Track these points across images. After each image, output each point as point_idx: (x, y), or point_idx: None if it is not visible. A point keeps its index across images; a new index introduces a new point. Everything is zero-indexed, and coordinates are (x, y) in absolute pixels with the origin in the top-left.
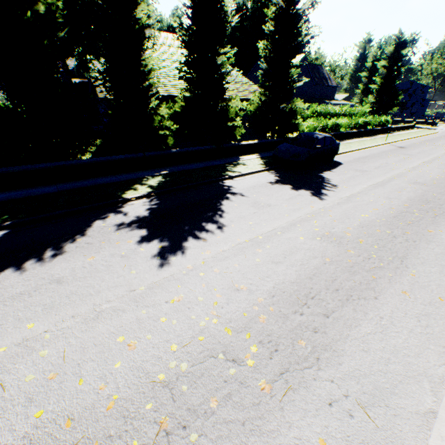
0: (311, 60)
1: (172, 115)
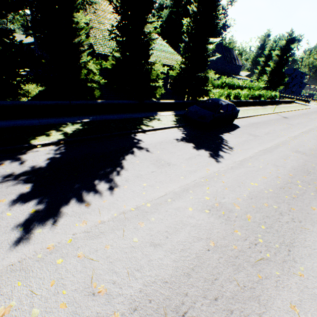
0: (226, 44)
1: (99, 70)
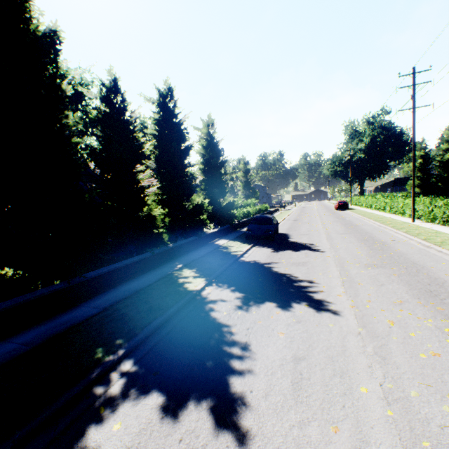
0: None
1: (164, 214)
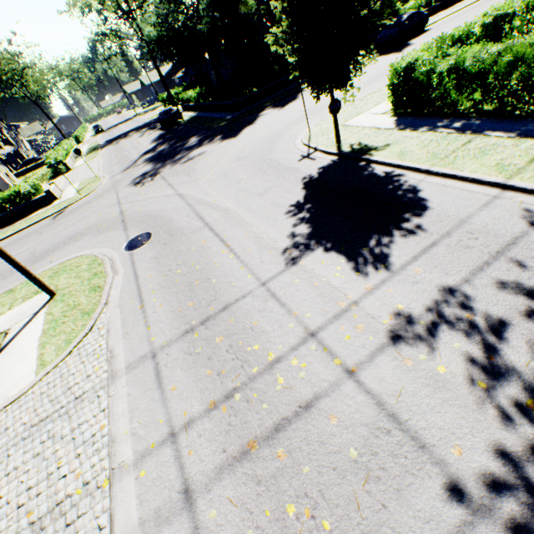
0: None
1: None
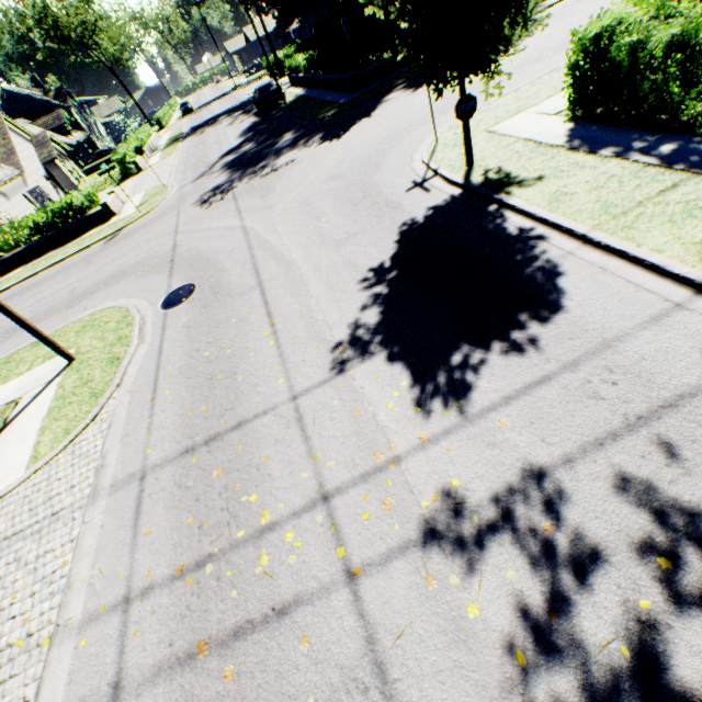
0: None
1: None
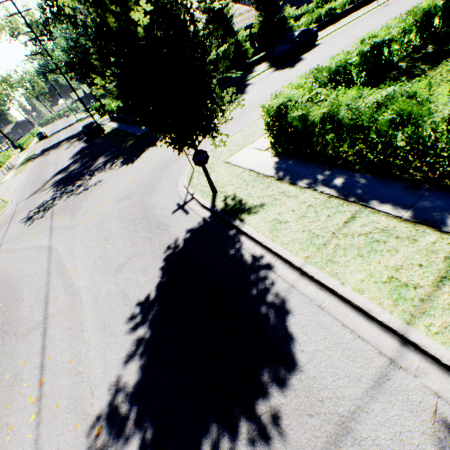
0: None
1: None
